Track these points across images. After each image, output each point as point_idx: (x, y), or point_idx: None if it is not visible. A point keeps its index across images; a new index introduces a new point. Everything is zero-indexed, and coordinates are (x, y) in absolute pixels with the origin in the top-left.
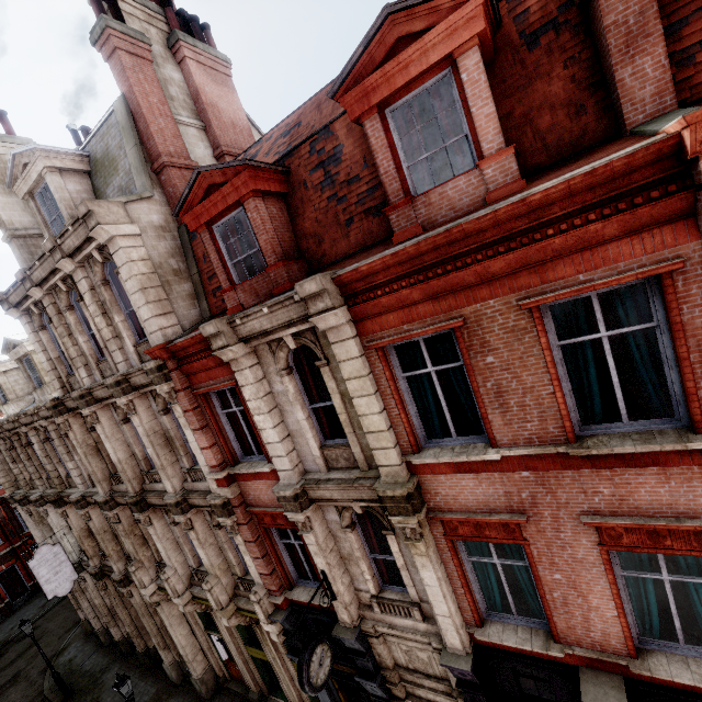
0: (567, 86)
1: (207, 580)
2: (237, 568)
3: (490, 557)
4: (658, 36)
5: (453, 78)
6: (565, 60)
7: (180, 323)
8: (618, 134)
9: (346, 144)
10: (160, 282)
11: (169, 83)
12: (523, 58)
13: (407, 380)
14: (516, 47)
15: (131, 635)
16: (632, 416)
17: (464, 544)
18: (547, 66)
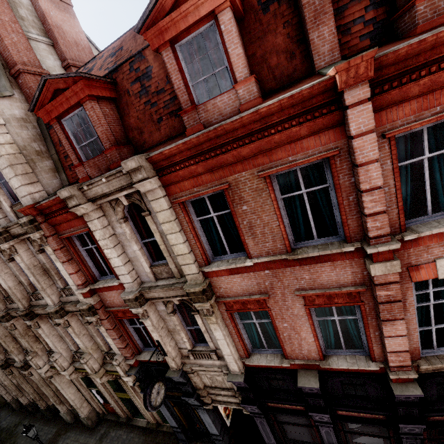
0: (285, 39)
1: (83, 357)
2: (104, 347)
3: (252, 319)
4: (331, 14)
5: (216, 27)
6: (284, 23)
7: (45, 189)
8: (312, 73)
9: (154, 66)
10: (26, 160)
11: (18, 6)
12: (260, 18)
13: (200, 222)
14: (256, 10)
15: (34, 400)
16: (323, 235)
17: (238, 314)
18: (274, 25)
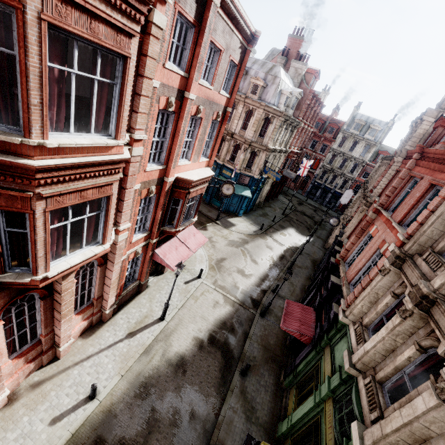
0: None
1: (349, 212)
2: None
3: None
4: None
5: None
6: None
7: None
8: None
9: None
10: (422, 138)
11: None
12: None
13: None
14: None
15: (335, 227)
16: None
17: None
18: None
